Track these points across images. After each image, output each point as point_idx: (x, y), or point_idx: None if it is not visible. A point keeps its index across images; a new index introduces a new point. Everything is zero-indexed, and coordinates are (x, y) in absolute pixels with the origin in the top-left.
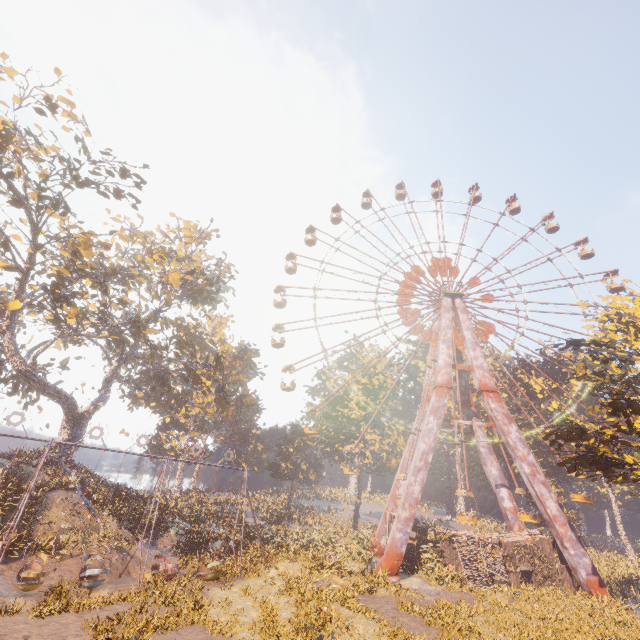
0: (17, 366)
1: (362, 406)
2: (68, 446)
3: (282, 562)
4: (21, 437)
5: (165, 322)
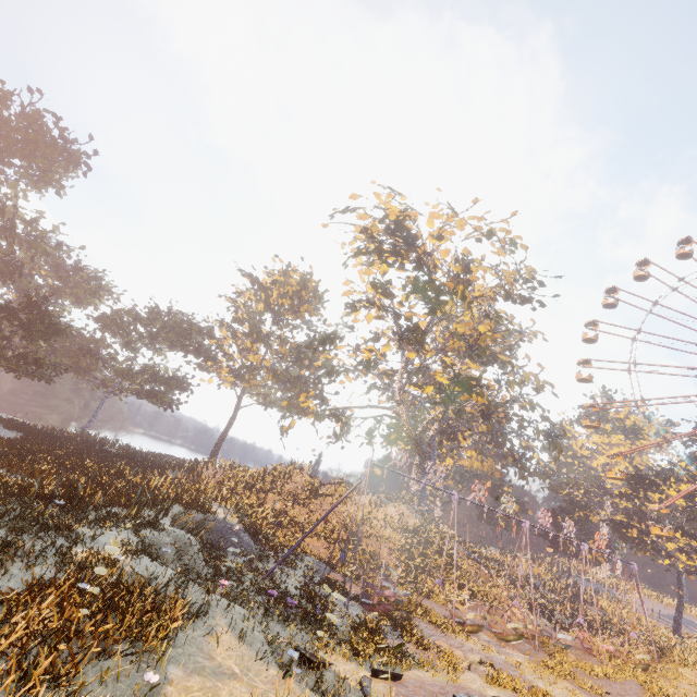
0: (410, 432)
1: (685, 495)
2: (421, 496)
3: (681, 668)
4: (513, 518)
5: (530, 405)
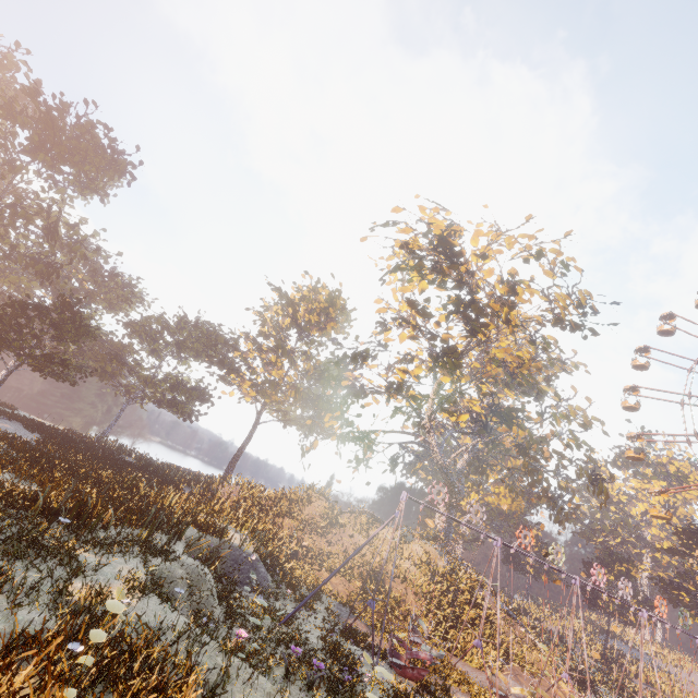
0: (440, 463)
1: None
2: (447, 534)
3: None
4: (562, 572)
5: (576, 443)
